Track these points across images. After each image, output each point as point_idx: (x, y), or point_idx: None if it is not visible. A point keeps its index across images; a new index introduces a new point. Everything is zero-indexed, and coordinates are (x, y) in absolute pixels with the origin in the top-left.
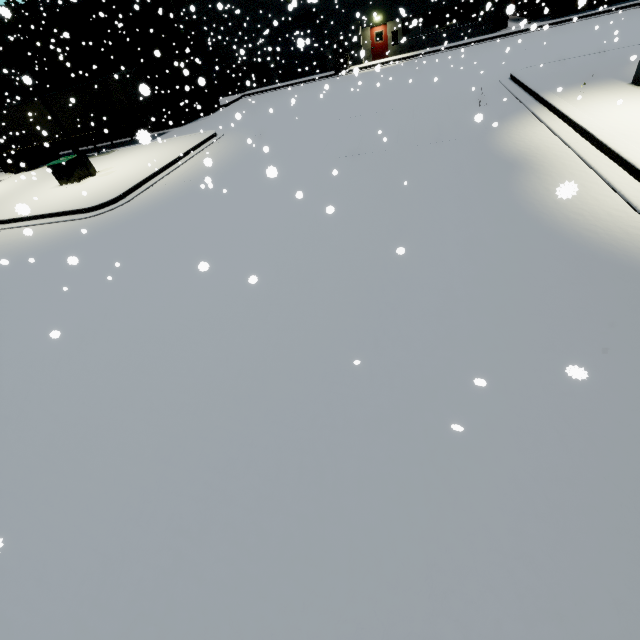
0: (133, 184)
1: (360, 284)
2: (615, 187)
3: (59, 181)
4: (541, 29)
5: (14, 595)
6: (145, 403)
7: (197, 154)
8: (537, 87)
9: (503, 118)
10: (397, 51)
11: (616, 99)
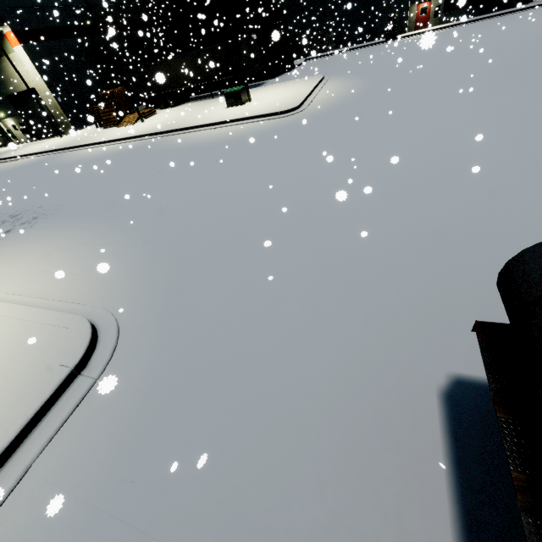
0: (302, 99)
1: None
2: None
3: (228, 105)
4: None
5: (496, 185)
6: (479, 150)
7: (323, 87)
8: None
9: None
10: (436, 22)
11: None
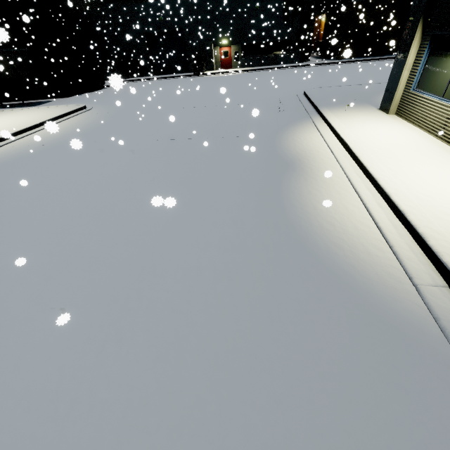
0: None
1: (105, 294)
2: (362, 199)
3: None
4: (330, 65)
5: None
6: None
7: (60, 122)
8: (318, 103)
9: (292, 123)
10: (238, 65)
11: (368, 119)
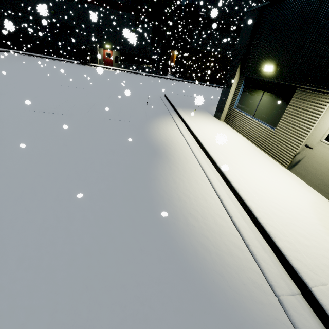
0: None
1: None
2: (216, 190)
3: None
4: (180, 81)
5: None
6: None
7: None
8: (175, 104)
9: (157, 115)
10: (117, 66)
11: (209, 122)
